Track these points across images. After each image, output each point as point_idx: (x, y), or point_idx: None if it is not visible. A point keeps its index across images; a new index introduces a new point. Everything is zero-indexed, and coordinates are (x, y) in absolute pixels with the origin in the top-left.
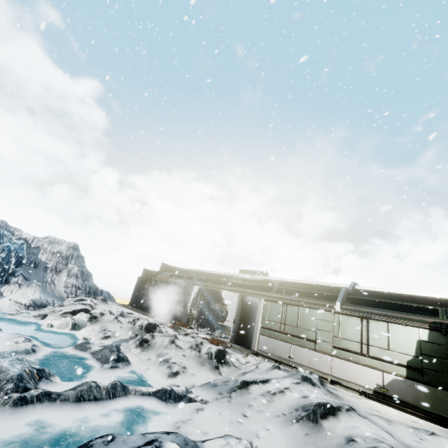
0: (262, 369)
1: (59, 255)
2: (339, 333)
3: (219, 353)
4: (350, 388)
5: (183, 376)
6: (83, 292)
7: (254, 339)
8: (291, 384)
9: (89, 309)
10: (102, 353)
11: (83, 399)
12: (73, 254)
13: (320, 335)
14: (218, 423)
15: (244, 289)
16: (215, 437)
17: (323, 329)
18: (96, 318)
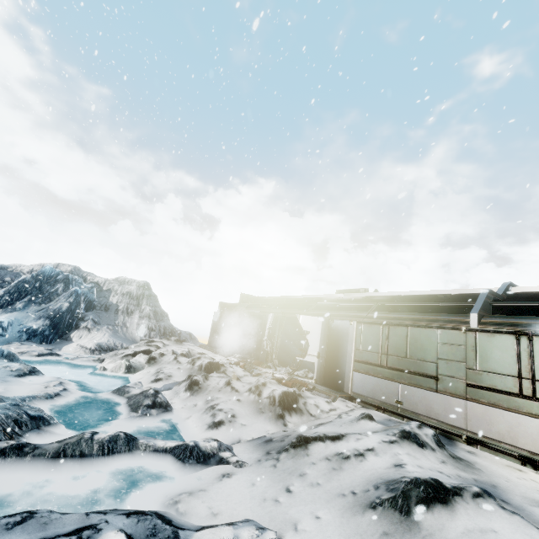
0: (346, 419)
1: (130, 295)
2: (477, 363)
3: (285, 397)
4: (502, 453)
5: (228, 428)
6: (158, 334)
7: (346, 377)
8: (380, 443)
9: (153, 350)
10: (135, 398)
11: (64, 455)
12: (144, 293)
13: (444, 368)
14: (243, 500)
15: (331, 311)
16: (225, 523)
17: (449, 358)
18: (155, 360)
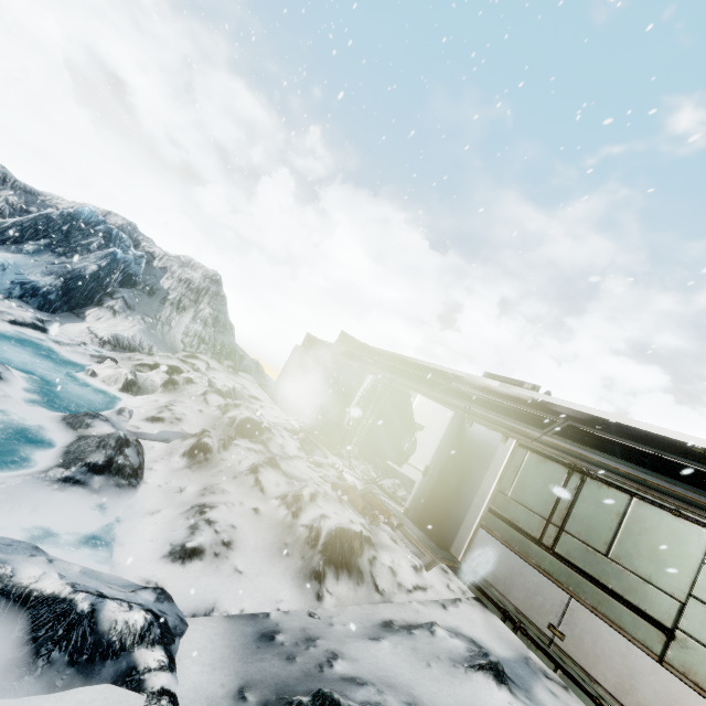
0: (443, 644)
1: (188, 284)
2: None
3: (339, 540)
4: None
5: (204, 568)
6: (210, 350)
7: (463, 530)
8: None
9: (183, 370)
10: (82, 443)
11: None
12: (209, 288)
13: (702, 623)
14: None
15: (473, 406)
16: None
17: None
18: (176, 385)
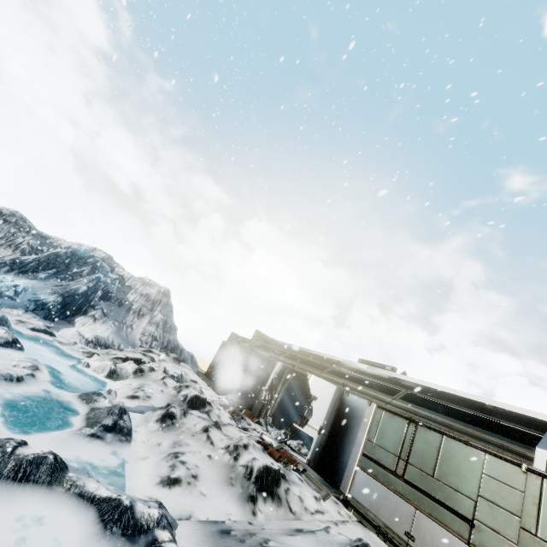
0: (334, 537)
1: (147, 298)
2: (539, 525)
3: (265, 474)
4: None
5: (182, 491)
6: (159, 345)
7: (347, 472)
8: None
9: (145, 361)
10: (97, 412)
11: None
12: (161, 300)
13: (486, 513)
14: None
15: (349, 382)
16: None
17: (495, 500)
18: (143, 372)
